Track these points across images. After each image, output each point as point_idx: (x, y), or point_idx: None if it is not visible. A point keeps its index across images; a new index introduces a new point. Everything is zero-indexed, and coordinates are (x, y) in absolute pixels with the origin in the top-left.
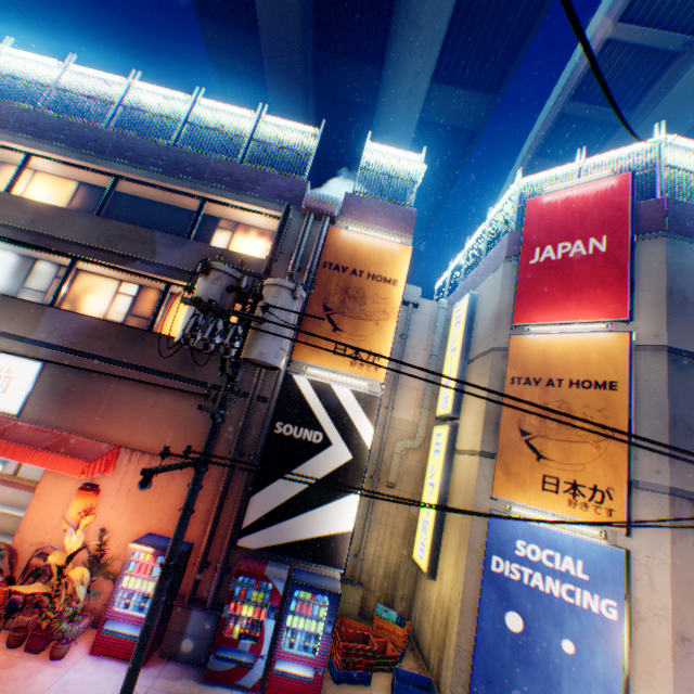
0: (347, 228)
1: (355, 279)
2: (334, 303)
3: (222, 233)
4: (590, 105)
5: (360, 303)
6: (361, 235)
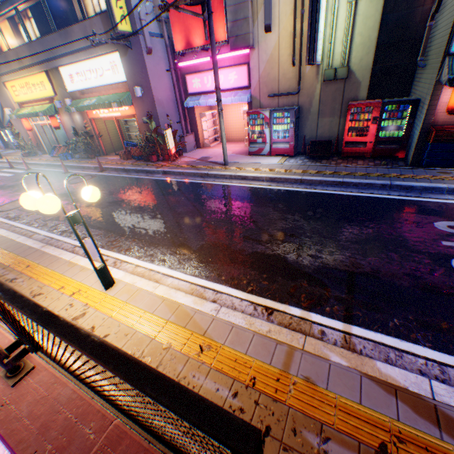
0: None
1: None
2: None
3: None
4: None
5: None
6: None
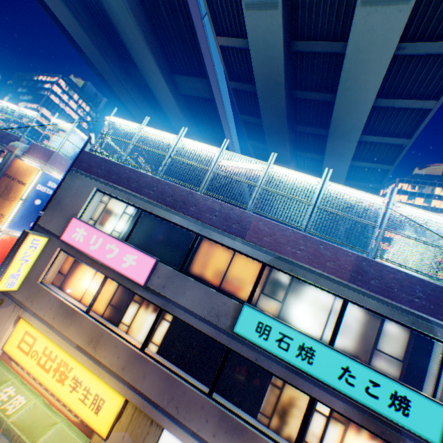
0: (23, 159)
1: (14, 182)
2: (2, 191)
3: (2, 159)
4: (244, 82)
5: (10, 192)
6: (25, 162)
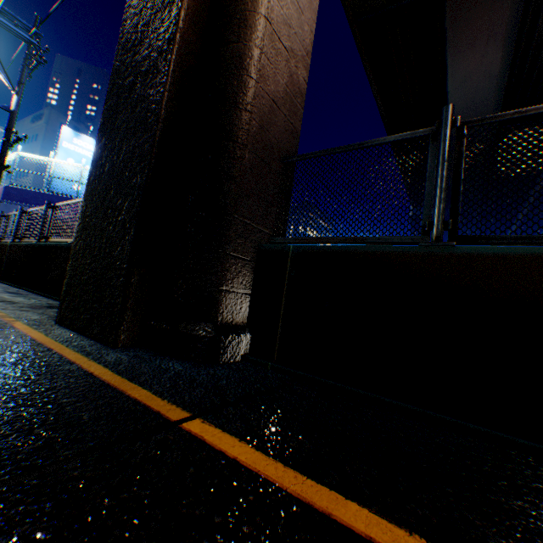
0: None
1: None
2: None
3: None
4: None
5: None
6: None
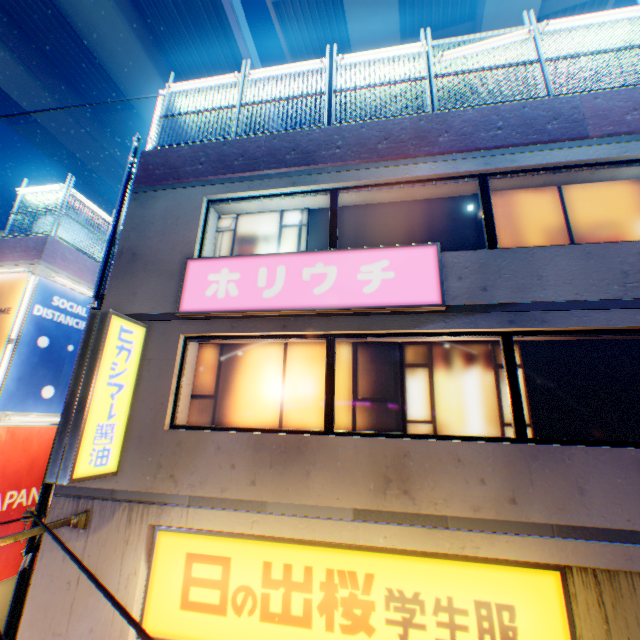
0: None
1: None
2: None
3: None
4: None
5: None
6: None
